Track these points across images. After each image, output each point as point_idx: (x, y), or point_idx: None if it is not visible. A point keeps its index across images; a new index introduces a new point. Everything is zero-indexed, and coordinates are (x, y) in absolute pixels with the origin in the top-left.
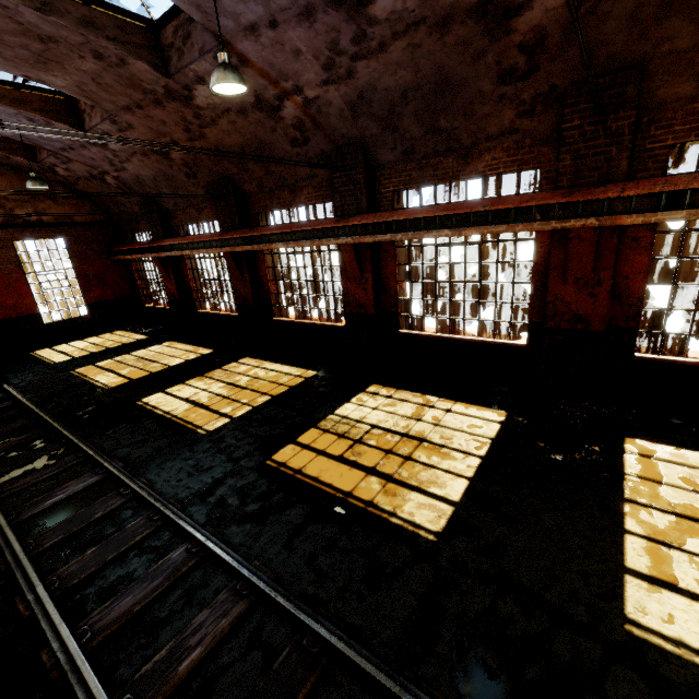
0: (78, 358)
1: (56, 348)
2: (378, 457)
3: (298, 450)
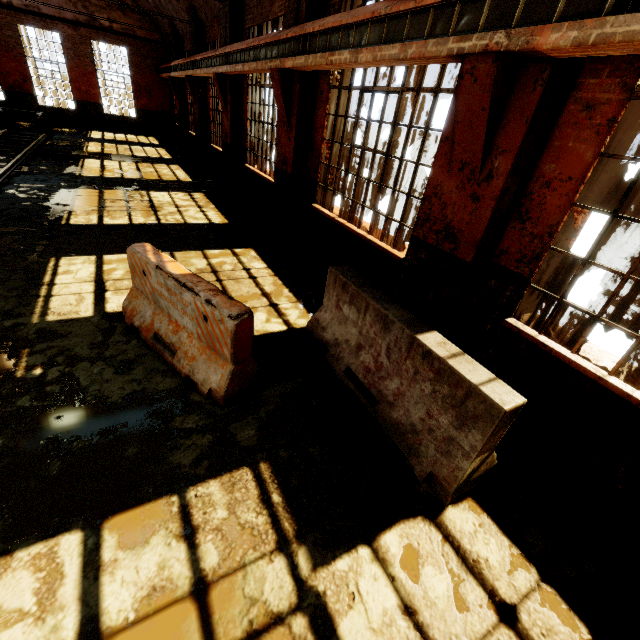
0: (103, 139)
1: (104, 133)
2: (119, 205)
3: (95, 192)
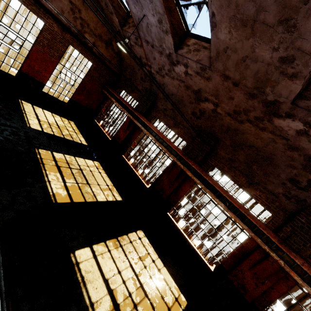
0: (44, 134)
1: (35, 109)
2: None
3: None
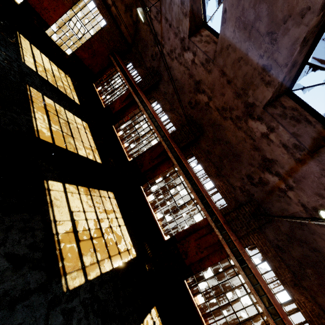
0: (38, 76)
1: (33, 48)
2: None
3: None
